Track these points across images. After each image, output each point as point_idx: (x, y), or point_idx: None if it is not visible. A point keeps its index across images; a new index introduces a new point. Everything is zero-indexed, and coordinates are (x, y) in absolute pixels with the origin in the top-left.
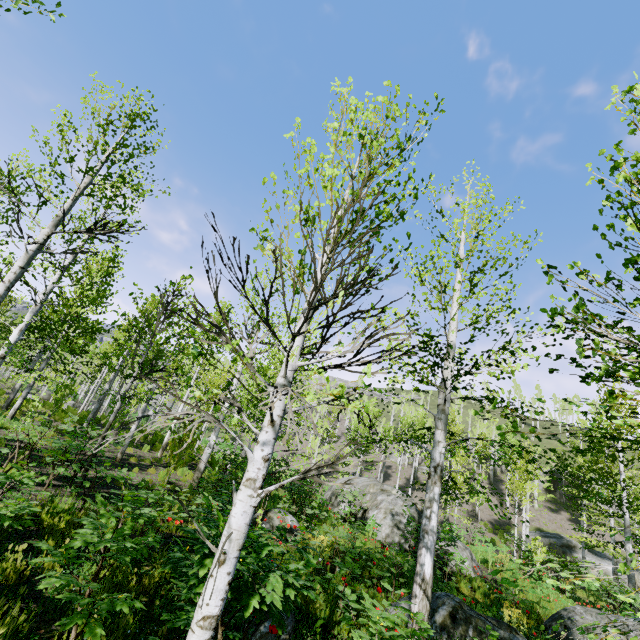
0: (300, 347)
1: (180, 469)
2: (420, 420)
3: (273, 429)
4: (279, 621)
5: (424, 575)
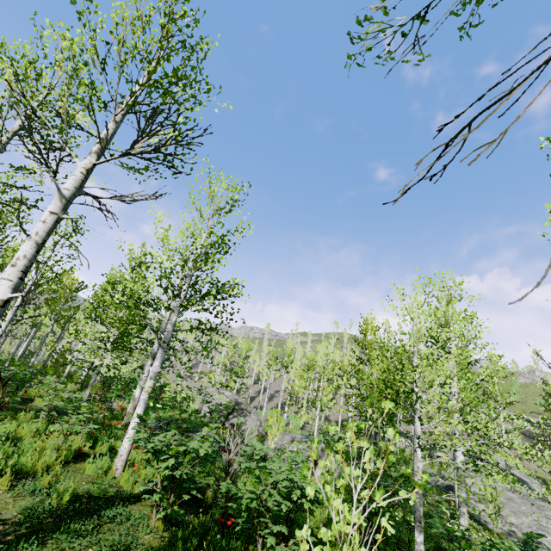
0: (21, 300)
1: (69, 385)
2: (288, 352)
3: (6, 323)
4: (20, 383)
5: (135, 396)
